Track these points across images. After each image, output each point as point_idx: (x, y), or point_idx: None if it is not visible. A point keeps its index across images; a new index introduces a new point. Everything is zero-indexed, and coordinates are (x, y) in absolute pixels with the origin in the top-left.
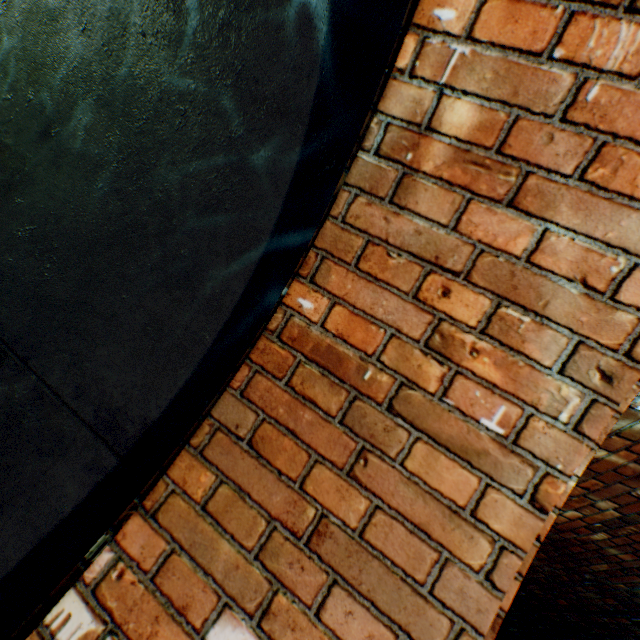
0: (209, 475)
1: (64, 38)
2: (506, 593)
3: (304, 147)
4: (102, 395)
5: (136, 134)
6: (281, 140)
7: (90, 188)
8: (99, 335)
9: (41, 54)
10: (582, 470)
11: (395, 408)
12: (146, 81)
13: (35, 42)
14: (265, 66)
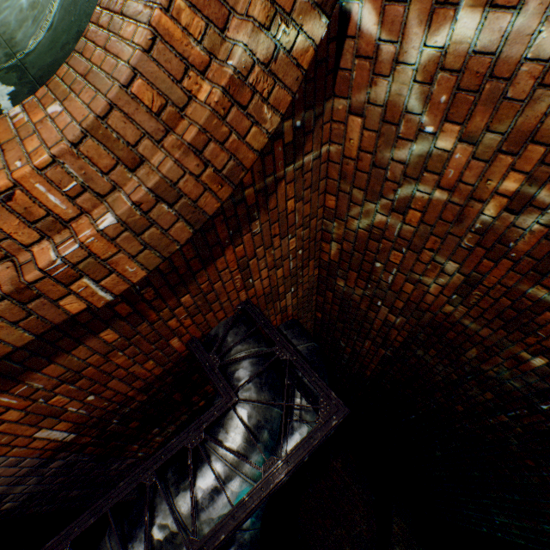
0: (67, 70)
1: None
2: (190, 134)
3: None
4: None
5: None
6: None
7: None
8: None
9: None
10: (235, 61)
11: (123, 13)
12: None
13: None
14: None
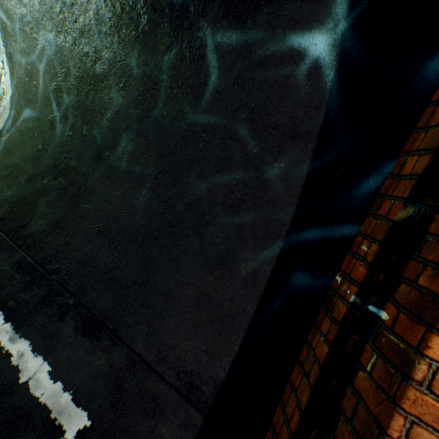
0: None
1: (108, 93)
2: None
3: (313, 159)
4: (177, 359)
5: (167, 154)
6: (292, 155)
7: (136, 194)
8: (164, 308)
9: (91, 104)
10: None
11: None
12: (173, 118)
13: (86, 96)
14: (275, 103)
